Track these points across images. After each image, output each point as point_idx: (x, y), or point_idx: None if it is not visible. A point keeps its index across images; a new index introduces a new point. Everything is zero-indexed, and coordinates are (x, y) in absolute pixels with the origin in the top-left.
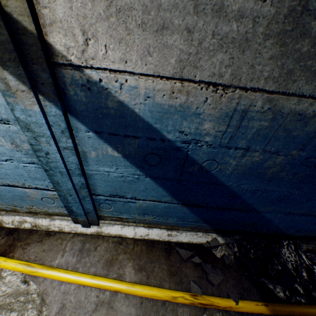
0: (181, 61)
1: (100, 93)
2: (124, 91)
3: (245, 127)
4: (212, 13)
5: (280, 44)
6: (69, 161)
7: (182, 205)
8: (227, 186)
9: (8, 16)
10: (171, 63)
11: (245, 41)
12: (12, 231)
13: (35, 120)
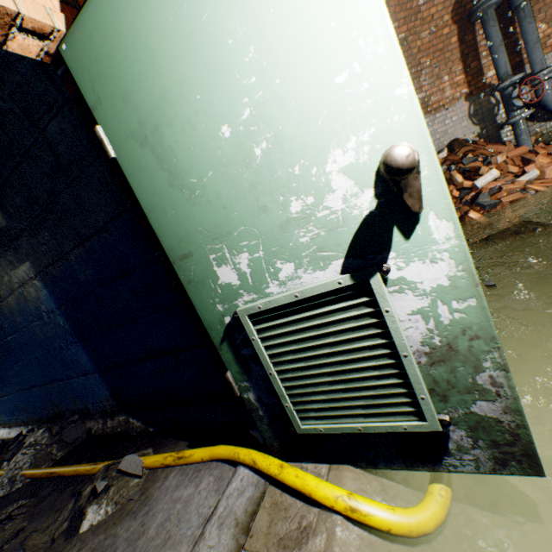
0: None
1: None
2: None
3: None
4: None
5: None
6: None
7: None
8: None
9: None
10: None
11: None
12: None
13: None
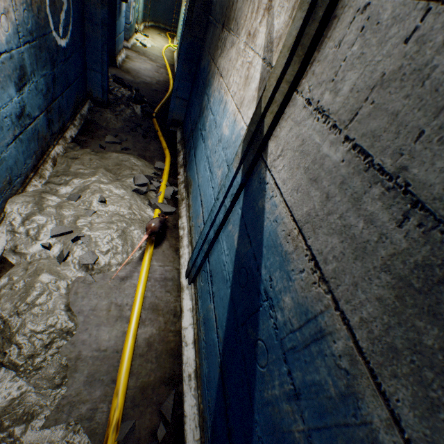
0: (309, 215)
1: (262, 191)
2: (270, 202)
3: (312, 355)
4: (350, 197)
5: (398, 293)
6: (220, 215)
7: (220, 363)
8: (253, 415)
9: (263, 122)
10: (303, 210)
11: (363, 249)
12: (176, 226)
13: (230, 175)
